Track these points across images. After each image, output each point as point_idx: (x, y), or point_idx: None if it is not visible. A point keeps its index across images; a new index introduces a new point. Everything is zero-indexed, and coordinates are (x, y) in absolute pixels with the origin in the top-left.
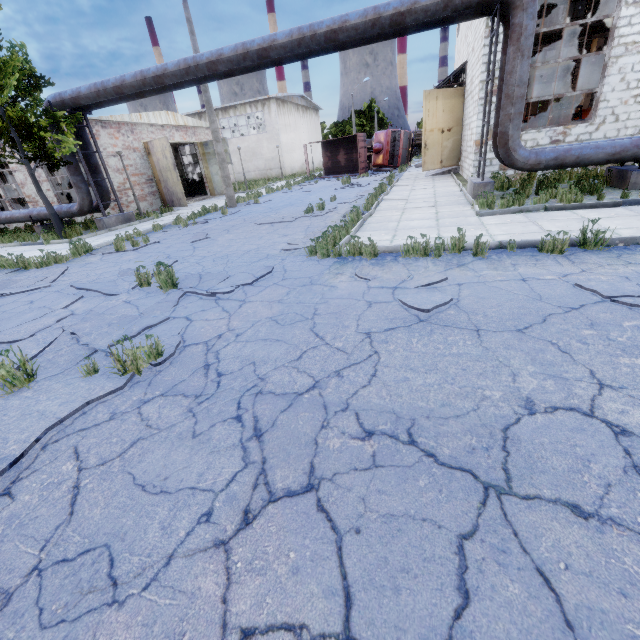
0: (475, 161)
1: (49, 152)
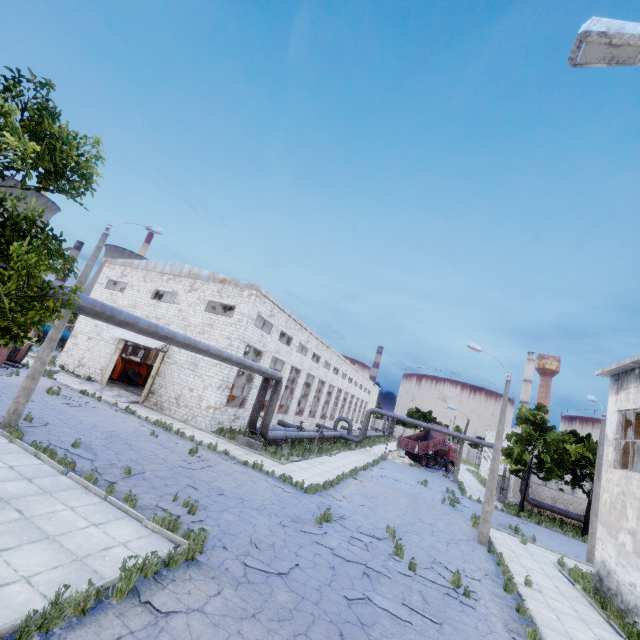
0: (212, 417)
1: None
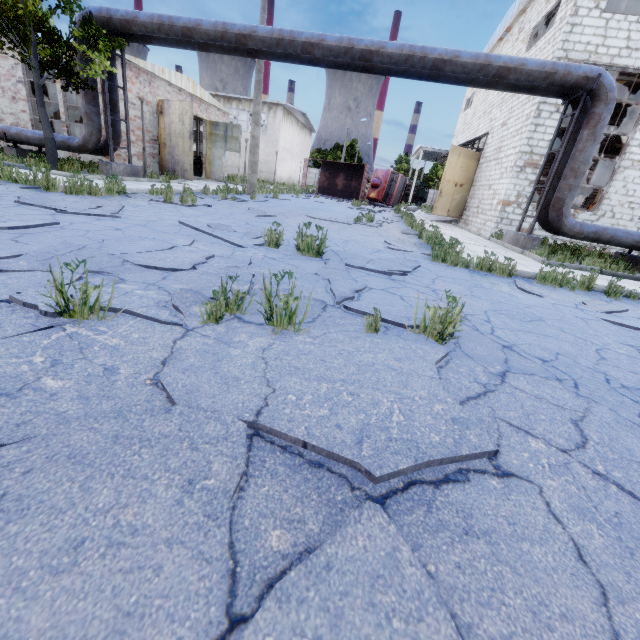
0: (498, 218)
1: (68, 67)
